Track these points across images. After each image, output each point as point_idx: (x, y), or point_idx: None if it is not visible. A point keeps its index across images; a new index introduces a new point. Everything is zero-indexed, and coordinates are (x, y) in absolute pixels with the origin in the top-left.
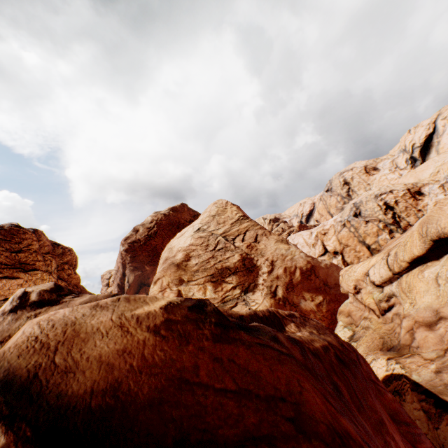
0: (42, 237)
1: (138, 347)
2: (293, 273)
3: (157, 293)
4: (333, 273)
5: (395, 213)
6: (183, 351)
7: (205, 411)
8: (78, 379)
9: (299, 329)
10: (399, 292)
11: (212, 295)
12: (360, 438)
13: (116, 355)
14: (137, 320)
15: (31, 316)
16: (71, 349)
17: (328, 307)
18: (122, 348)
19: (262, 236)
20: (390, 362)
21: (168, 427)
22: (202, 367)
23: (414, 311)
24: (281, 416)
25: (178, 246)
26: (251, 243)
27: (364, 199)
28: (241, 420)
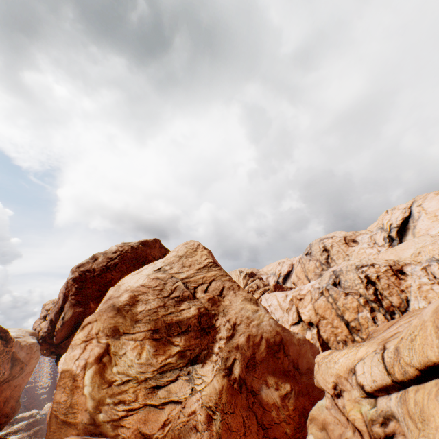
0: None
1: None
2: (258, 344)
3: (79, 343)
4: (306, 353)
5: (377, 289)
6: None
7: None
8: None
9: None
10: (403, 415)
11: (149, 359)
12: None
13: None
14: None
15: None
16: None
17: (297, 403)
18: None
19: (230, 289)
20: None
21: None
22: None
23: None
24: None
25: (128, 285)
26: (215, 296)
27: (344, 268)
28: None
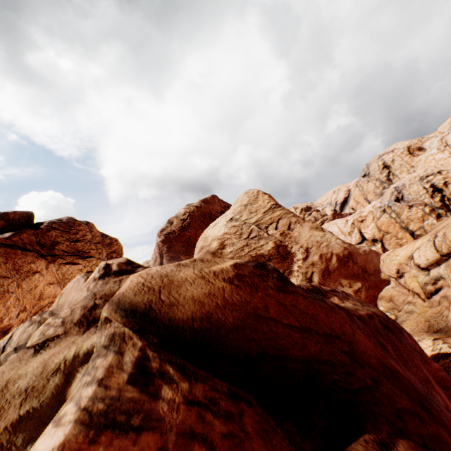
0: (93, 229)
1: (219, 292)
2: (329, 259)
3: None
4: (372, 259)
5: (444, 195)
6: (254, 296)
7: (277, 336)
8: (181, 310)
9: (342, 301)
10: (447, 274)
11: None
12: (408, 377)
13: (204, 296)
14: (214, 274)
15: (117, 281)
16: (170, 291)
17: (367, 294)
18: (208, 292)
19: (296, 223)
20: (437, 342)
21: (251, 344)
22: (271, 307)
23: None
24: (337, 349)
25: (213, 235)
26: (285, 231)
27: (407, 182)
28: (305, 347)
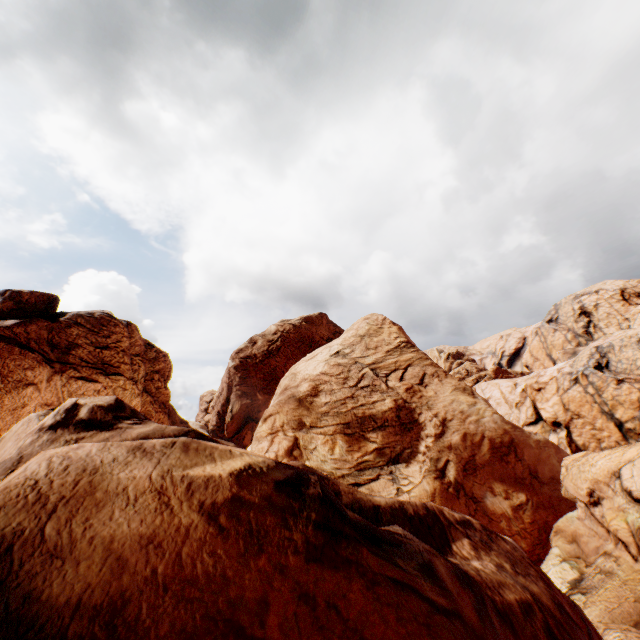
0: (135, 333)
1: (174, 538)
2: (478, 445)
3: (264, 436)
4: (549, 458)
5: None
6: (248, 566)
7: None
8: (66, 573)
9: (477, 553)
10: None
11: (343, 455)
12: None
13: (136, 544)
14: (188, 488)
15: (71, 440)
16: (73, 515)
17: (535, 516)
18: (149, 534)
19: (433, 377)
20: None
21: None
22: (275, 607)
23: None
24: None
25: (305, 373)
26: (413, 386)
27: (617, 343)
28: None
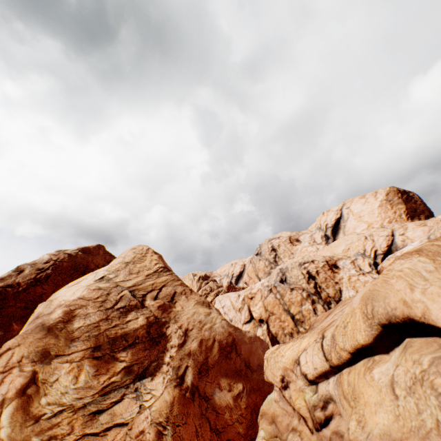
0: None
1: None
2: (210, 348)
3: None
4: (257, 349)
5: (317, 283)
6: None
7: None
8: None
9: None
10: (339, 396)
11: (88, 381)
12: None
13: None
14: None
15: None
16: None
17: (249, 400)
18: None
19: (182, 294)
20: None
21: None
22: None
23: (364, 436)
24: None
25: (62, 299)
26: (165, 303)
27: (290, 266)
28: None
